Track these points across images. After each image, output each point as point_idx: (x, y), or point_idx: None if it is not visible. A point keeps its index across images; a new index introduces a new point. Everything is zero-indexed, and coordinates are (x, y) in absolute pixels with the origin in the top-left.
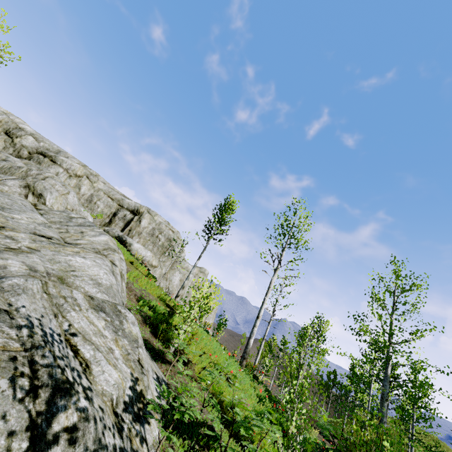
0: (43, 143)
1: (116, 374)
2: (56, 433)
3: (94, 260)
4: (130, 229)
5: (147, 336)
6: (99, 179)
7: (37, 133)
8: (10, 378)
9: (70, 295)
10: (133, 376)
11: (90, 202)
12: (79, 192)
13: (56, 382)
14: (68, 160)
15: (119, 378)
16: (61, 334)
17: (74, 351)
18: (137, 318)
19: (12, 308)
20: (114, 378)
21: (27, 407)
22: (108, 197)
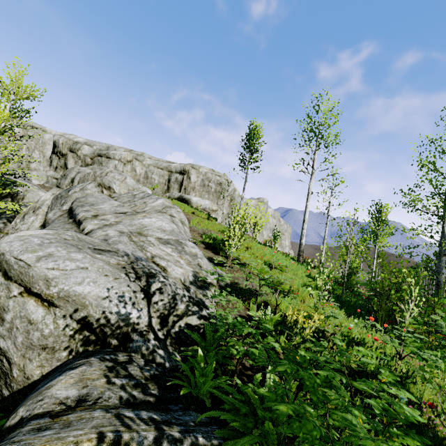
0: (95, 147)
1: (182, 270)
2: (154, 291)
3: (157, 218)
4: (184, 188)
5: (211, 255)
6: (145, 157)
7: (87, 140)
8: (125, 273)
9: (146, 240)
10: (194, 271)
11: (147, 178)
12: (136, 174)
13: (147, 274)
14: (117, 152)
15: (183, 271)
16: (147, 258)
17: (156, 264)
18: (201, 246)
19: (116, 250)
20: (180, 271)
21: (137, 284)
22: (158, 168)
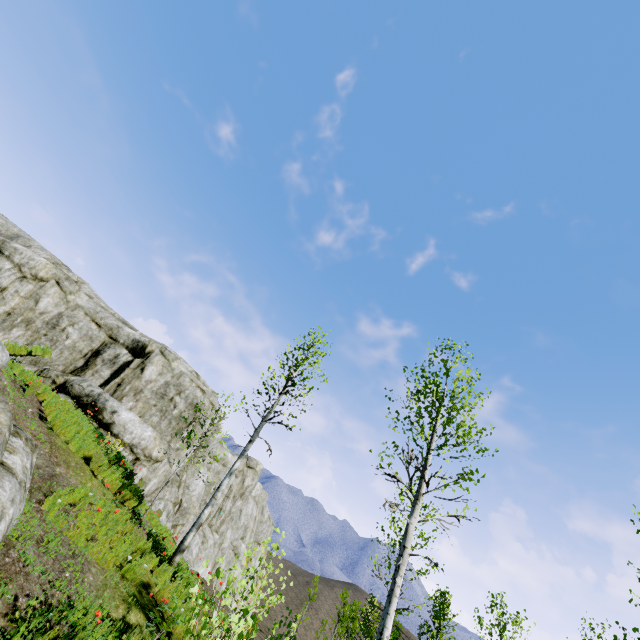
0: None
1: None
2: None
3: None
4: (120, 382)
5: None
6: (81, 289)
7: None
8: None
9: None
10: None
11: (52, 327)
12: (34, 307)
13: None
14: (26, 250)
15: None
16: None
17: None
18: None
19: None
20: None
21: None
22: (92, 321)
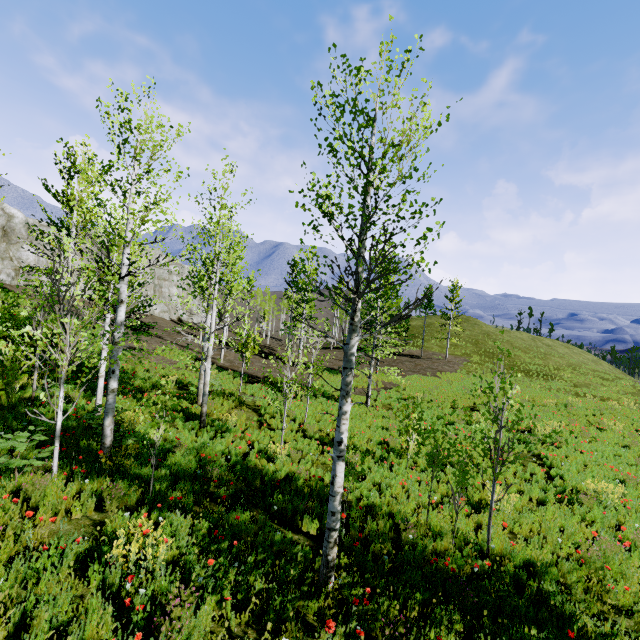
0: None
1: None
2: None
3: None
4: None
5: None
6: None
7: None
8: None
9: None
10: None
11: None
12: None
13: None
14: None
15: None
16: None
17: None
18: None
19: None
20: None
21: None
22: None
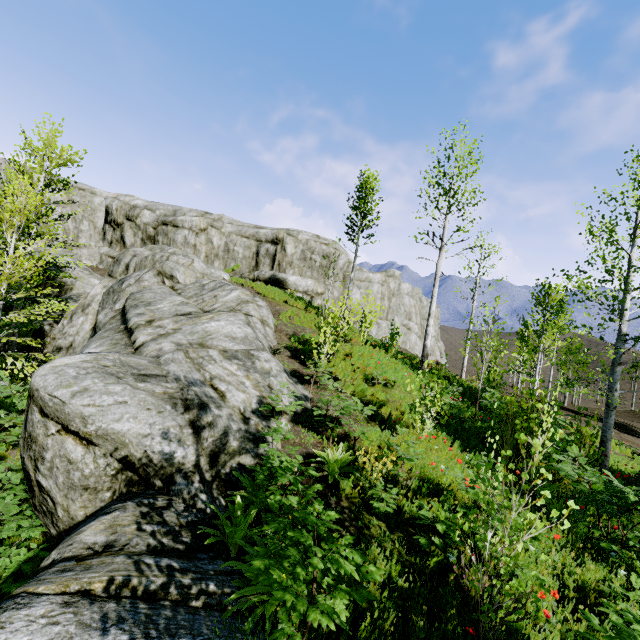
0: (158, 211)
1: (244, 396)
2: (204, 425)
3: (228, 320)
4: (278, 263)
5: (297, 367)
6: (224, 222)
7: (148, 202)
8: (172, 405)
9: (206, 355)
10: (261, 395)
11: (228, 252)
12: (213, 247)
13: (198, 404)
14: (186, 218)
15: (245, 397)
16: (204, 381)
17: (214, 388)
18: (286, 355)
19: (166, 373)
20: (241, 398)
21: (186, 416)
22: (242, 237)
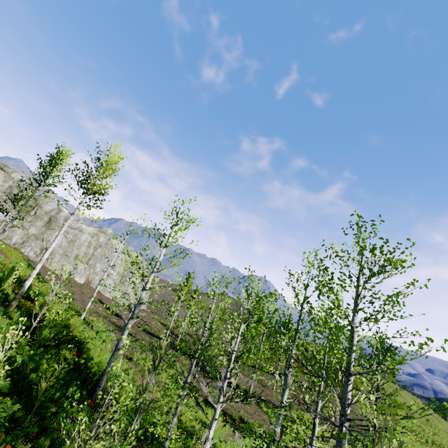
0: None
1: None
2: None
3: None
4: None
5: None
6: None
7: None
8: None
9: None
10: None
11: None
12: None
13: None
14: None
15: None
16: None
17: None
18: None
19: None
20: None
21: None
22: None
